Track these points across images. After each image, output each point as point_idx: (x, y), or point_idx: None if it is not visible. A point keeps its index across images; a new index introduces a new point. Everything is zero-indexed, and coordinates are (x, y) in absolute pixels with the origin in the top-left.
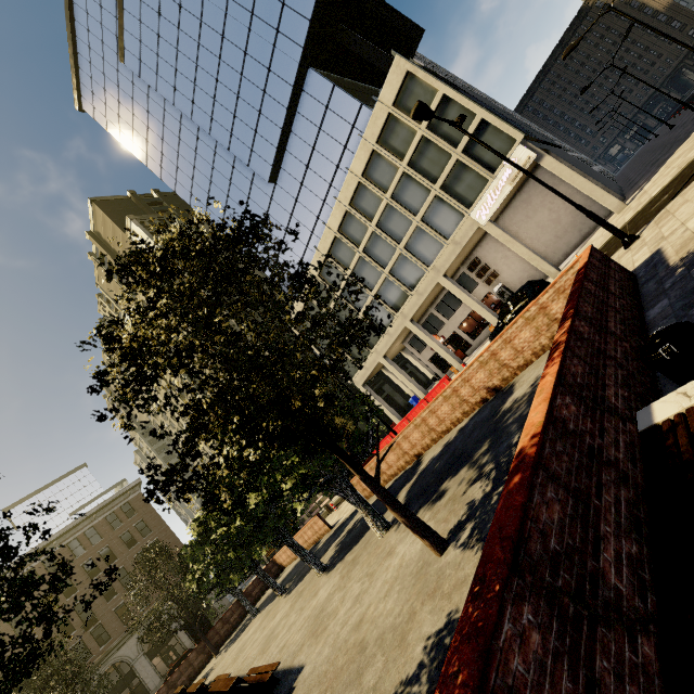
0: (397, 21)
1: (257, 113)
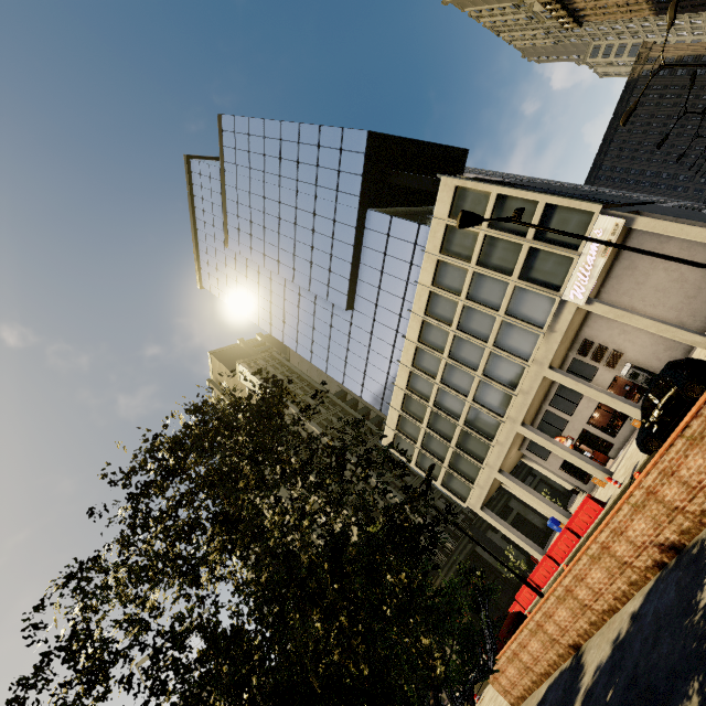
0: (440, 151)
1: (329, 256)
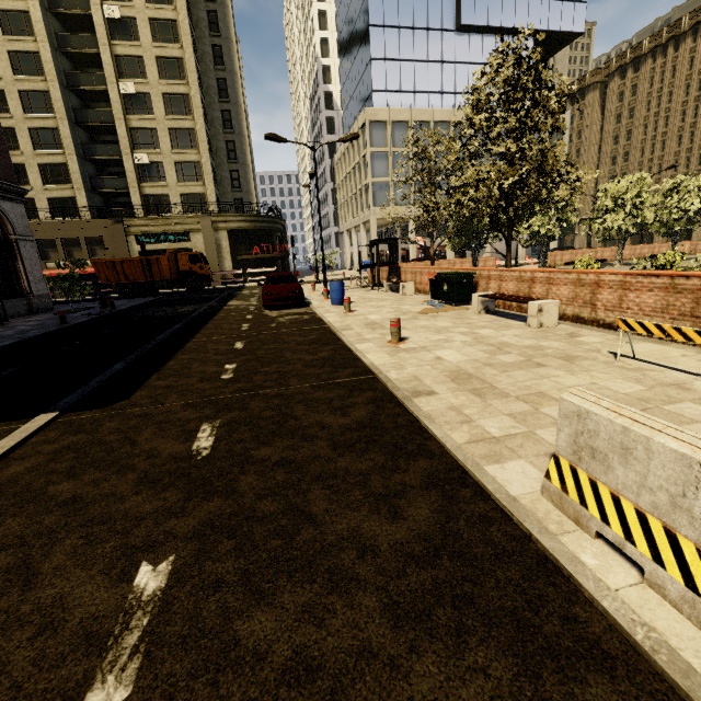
0: None
1: None
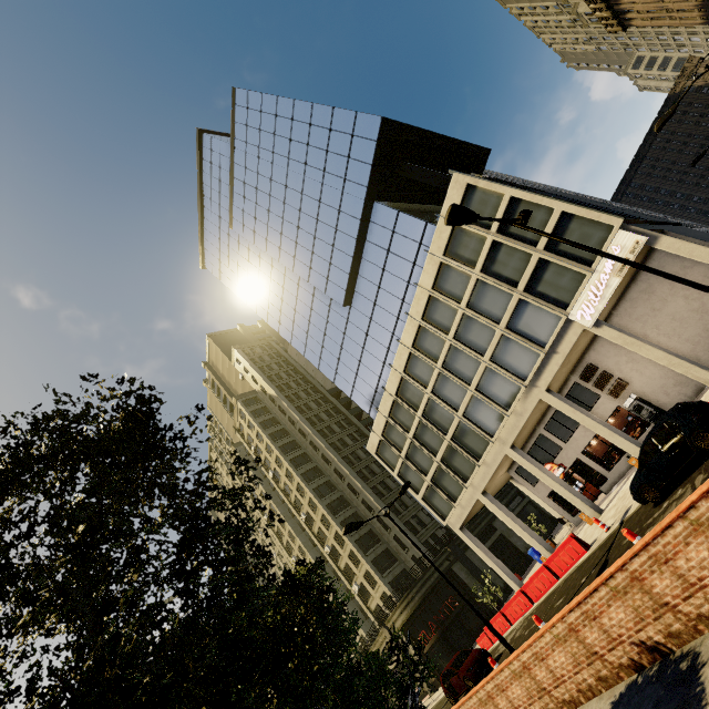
0: (460, 148)
1: (331, 247)
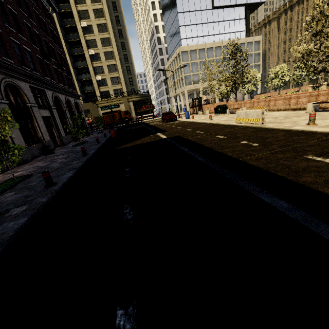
0: None
1: None
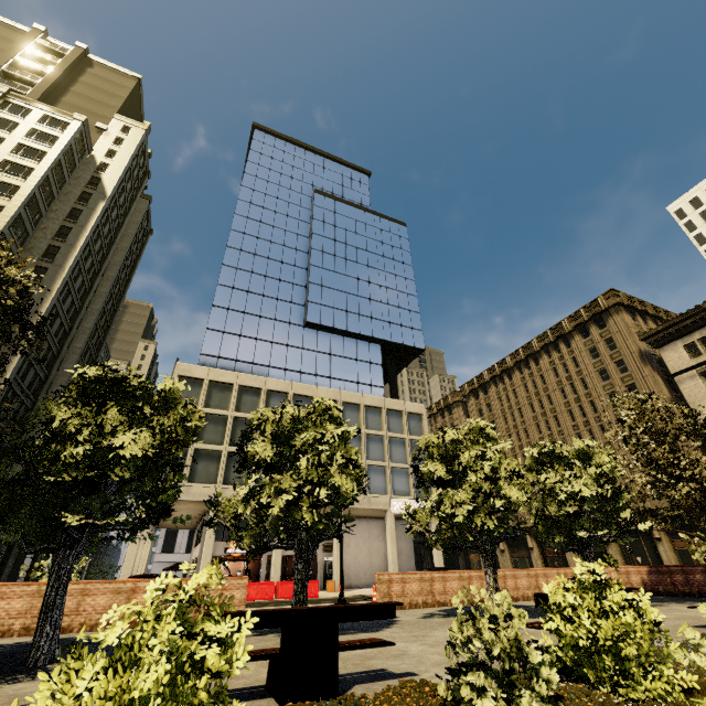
0: None
1: (346, 309)
